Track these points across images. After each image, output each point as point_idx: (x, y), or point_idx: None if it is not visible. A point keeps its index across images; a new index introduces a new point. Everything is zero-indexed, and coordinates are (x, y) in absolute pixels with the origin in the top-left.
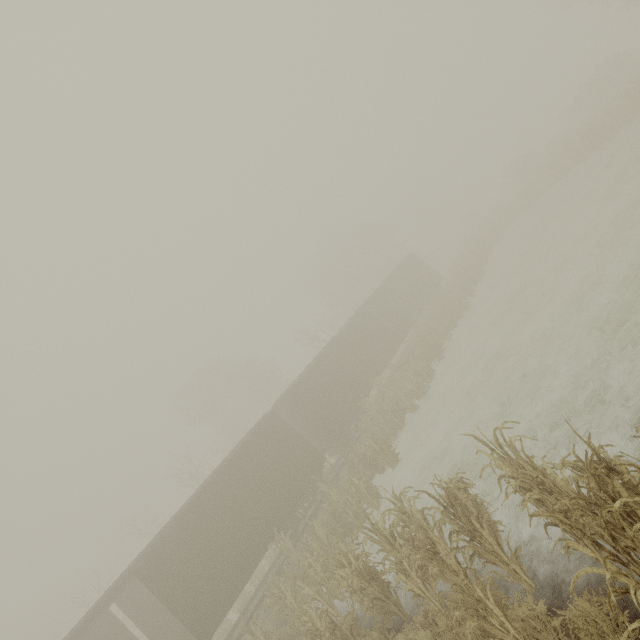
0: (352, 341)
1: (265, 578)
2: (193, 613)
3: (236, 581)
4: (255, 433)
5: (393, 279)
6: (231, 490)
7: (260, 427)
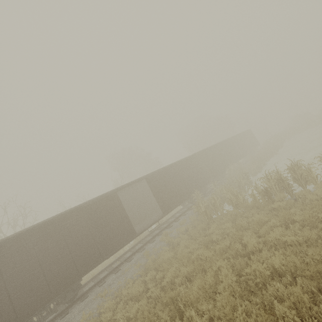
0: (225, 147)
1: (174, 215)
2: (162, 203)
3: (176, 202)
4: (189, 157)
5: (242, 134)
6: (178, 171)
7: (191, 157)
